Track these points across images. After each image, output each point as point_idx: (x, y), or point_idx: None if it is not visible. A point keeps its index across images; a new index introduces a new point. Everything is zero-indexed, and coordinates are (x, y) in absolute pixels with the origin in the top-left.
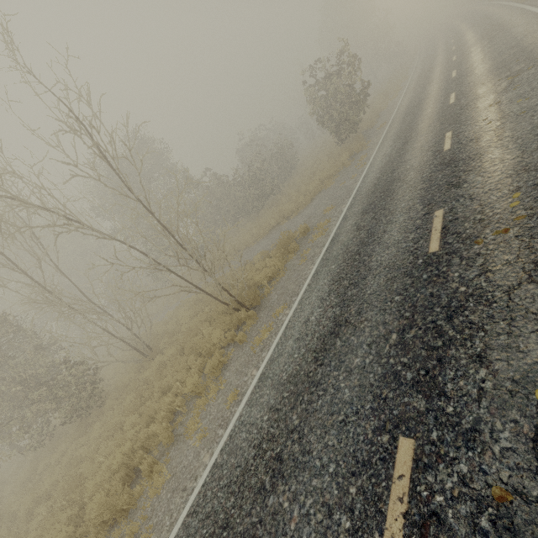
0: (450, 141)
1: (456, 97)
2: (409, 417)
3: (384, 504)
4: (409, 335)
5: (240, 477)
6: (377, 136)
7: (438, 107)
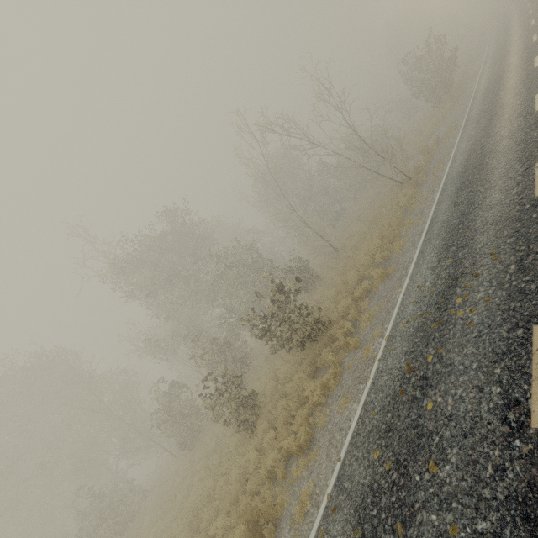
0: (536, 37)
1: (535, 20)
2: (537, 91)
3: (533, 104)
4: (532, 85)
5: (463, 167)
6: (473, 81)
7: (522, 33)
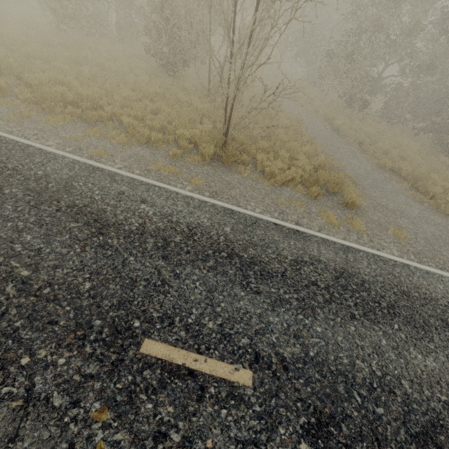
0: None
1: None
2: None
3: None
4: (9, 287)
5: None
6: None
7: None
